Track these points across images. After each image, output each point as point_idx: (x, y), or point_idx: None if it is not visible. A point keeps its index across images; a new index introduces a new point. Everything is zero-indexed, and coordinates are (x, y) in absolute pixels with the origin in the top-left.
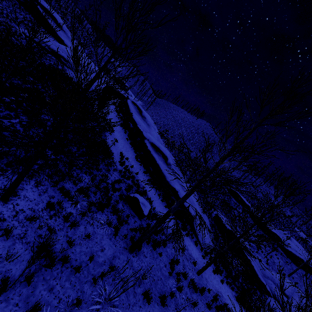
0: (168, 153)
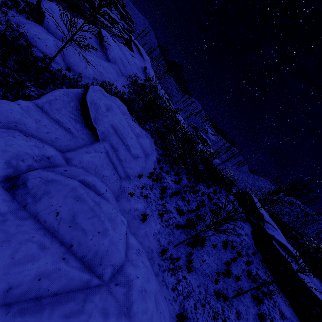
0: (121, 55)
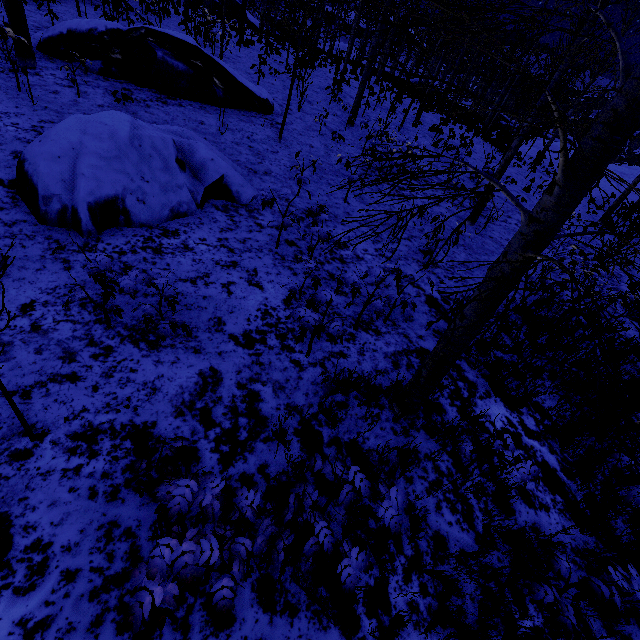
0: None
